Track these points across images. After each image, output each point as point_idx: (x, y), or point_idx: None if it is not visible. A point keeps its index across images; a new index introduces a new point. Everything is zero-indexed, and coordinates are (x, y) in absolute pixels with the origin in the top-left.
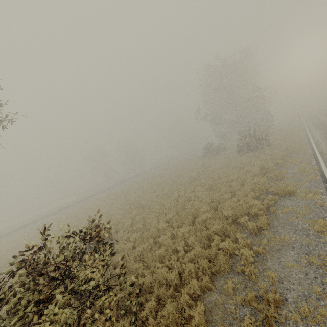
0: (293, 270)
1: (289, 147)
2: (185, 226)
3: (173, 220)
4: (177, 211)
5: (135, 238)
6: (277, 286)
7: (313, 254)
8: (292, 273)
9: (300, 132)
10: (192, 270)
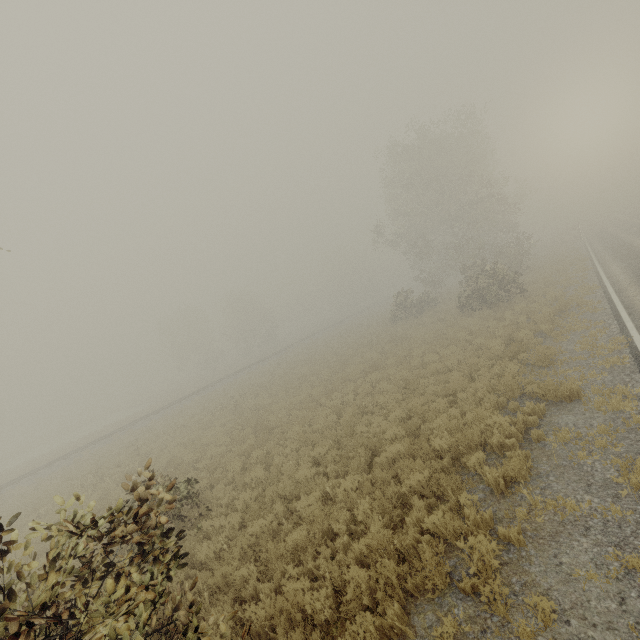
0: (591, 587)
1: (563, 297)
2: (353, 473)
3: (329, 459)
4: (336, 439)
5: (246, 502)
6: (556, 633)
7: (633, 545)
8: (588, 597)
9: (582, 266)
10: (363, 585)
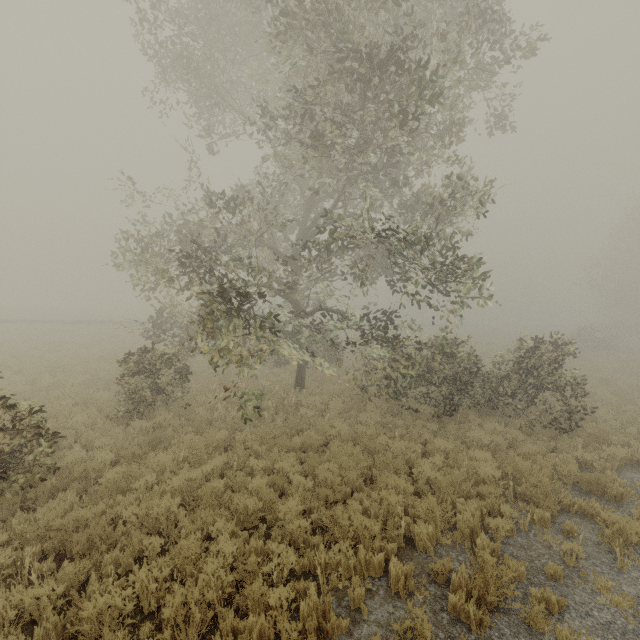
0: None
1: None
2: None
3: None
4: None
5: None
6: None
7: None
8: None
9: None
10: (610, 418)
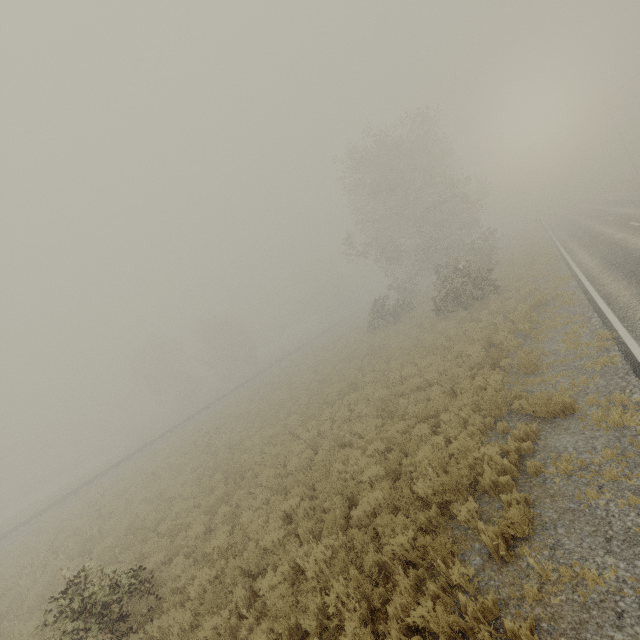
0: None
1: (537, 291)
2: (327, 533)
3: (301, 515)
4: (311, 483)
5: (203, 585)
6: None
7: None
8: None
9: (550, 256)
10: None
